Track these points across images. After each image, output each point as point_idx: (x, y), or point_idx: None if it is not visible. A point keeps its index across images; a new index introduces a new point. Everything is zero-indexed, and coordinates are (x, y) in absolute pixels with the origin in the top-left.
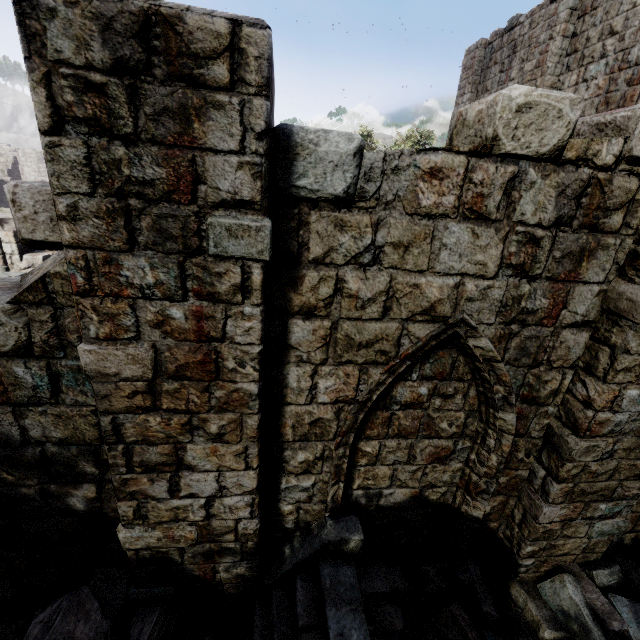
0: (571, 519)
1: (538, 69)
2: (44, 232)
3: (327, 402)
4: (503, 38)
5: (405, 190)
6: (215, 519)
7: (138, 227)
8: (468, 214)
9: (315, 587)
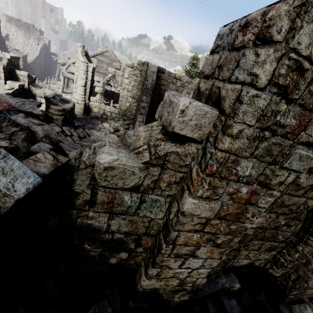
0: None
1: None
2: (187, 130)
3: (254, 227)
4: None
5: None
6: (189, 277)
7: (261, 147)
8: None
9: (217, 307)
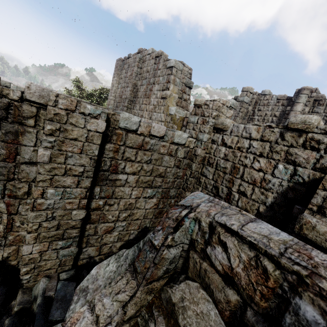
0: (44, 251)
1: (131, 76)
2: None
3: None
4: (127, 60)
5: None
6: None
7: None
8: None
9: None
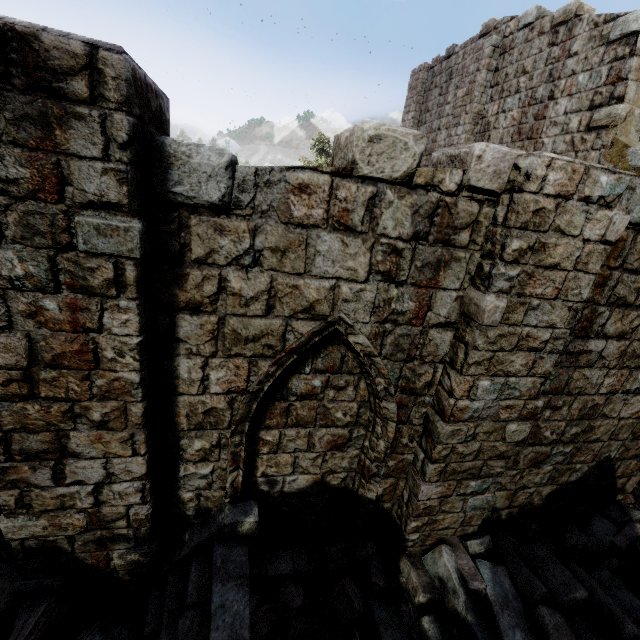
0: (447, 496)
1: (468, 96)
2: None
3: (219, 392)
4: (442, 64)
5: (277, 202)
6: (105, 506)
7: (4, 222)
8: (337, 226)
9: (209, 568)
